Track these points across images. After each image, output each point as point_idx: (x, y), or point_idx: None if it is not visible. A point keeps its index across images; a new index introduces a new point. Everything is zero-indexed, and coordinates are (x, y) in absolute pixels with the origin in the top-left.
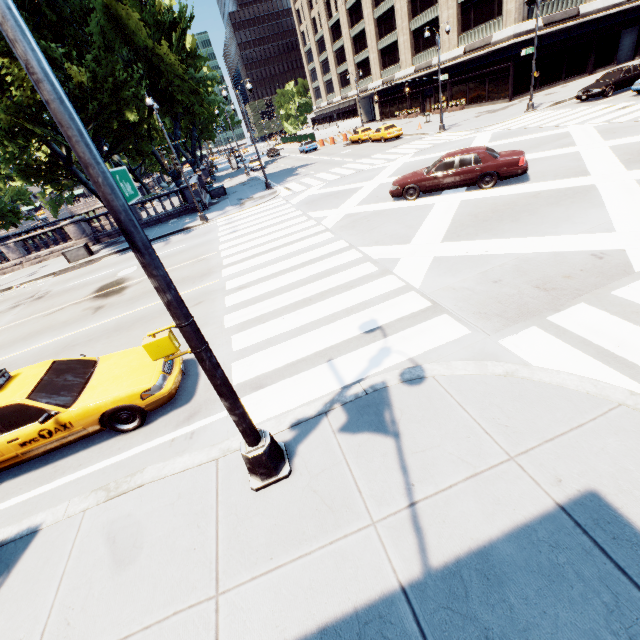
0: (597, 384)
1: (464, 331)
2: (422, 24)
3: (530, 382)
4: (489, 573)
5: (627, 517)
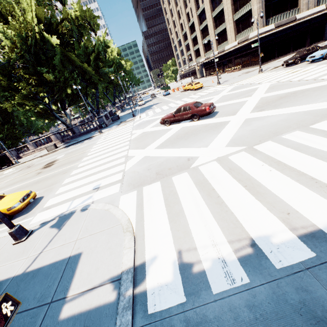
0: (123, 215)
1: (117, 191)
2: (219, 31)
3: (109, 213)
4: (35, 274)
5: (79, 261)
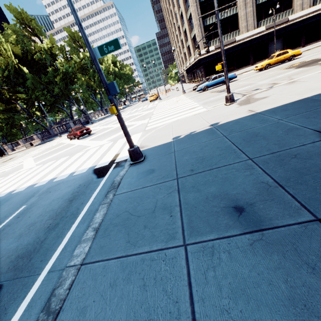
0: None
1: None
2: (188, 45)
3: None
4: None
5: None
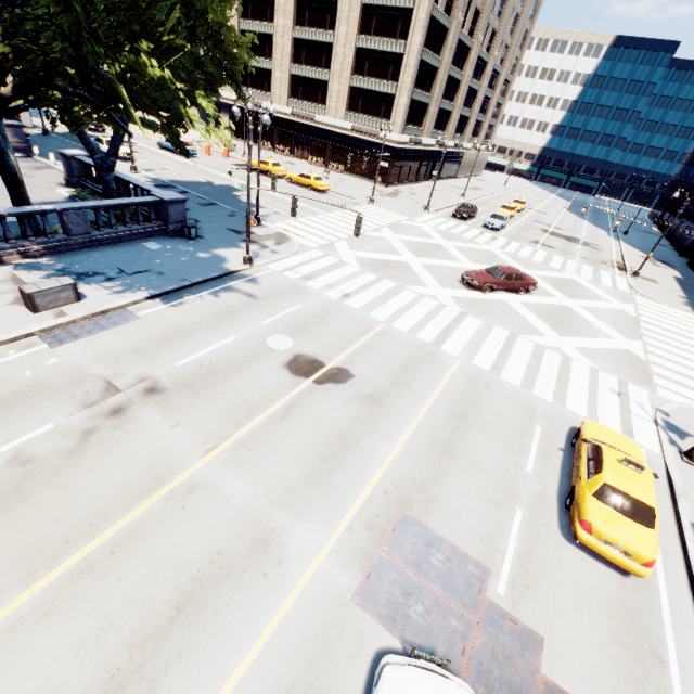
0: None
1: (645, 391)
2: (306, 76)
3: (686, 408)
4: None
5: None
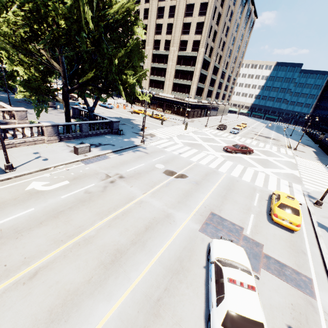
0: (320, 191)
1: (299, 185)
2: (156, 79)
3: (316, 191)
4: None
5: None
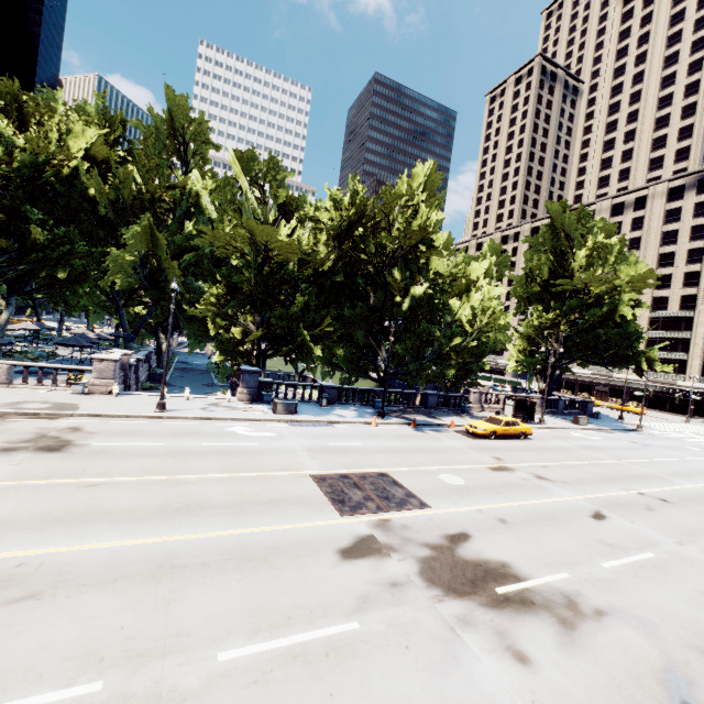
0: None
1: None
2: None
3: None
4: None
5: None
